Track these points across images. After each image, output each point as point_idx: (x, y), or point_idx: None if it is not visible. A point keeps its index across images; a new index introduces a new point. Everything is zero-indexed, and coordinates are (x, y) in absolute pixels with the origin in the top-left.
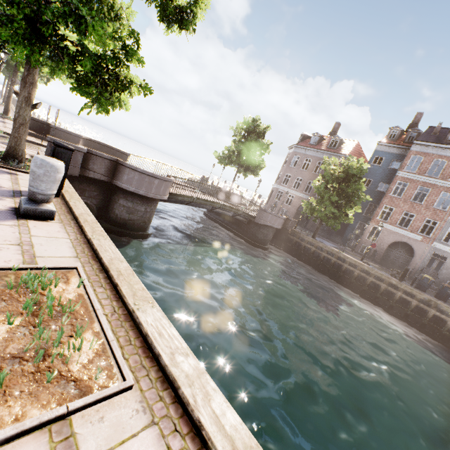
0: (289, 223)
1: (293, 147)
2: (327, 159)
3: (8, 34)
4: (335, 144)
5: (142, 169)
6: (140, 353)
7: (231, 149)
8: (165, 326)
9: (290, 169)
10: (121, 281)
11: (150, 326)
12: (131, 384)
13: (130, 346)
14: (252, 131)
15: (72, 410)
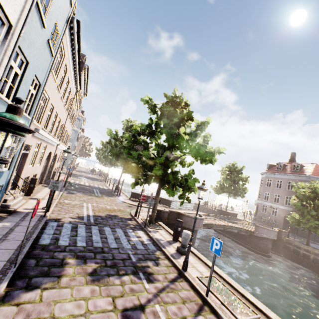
0: (281, 234)
1: (264, 173)
2: (294, 184)
3: (166, 189)
4: (296, 168)
5: (191, 216)
6: (254, 308)
7: (221, 182)
8: (256, 300)
9: (267, 188)
10: (230, 282)
11: (252, 300)
12: (260, 316)
13: (250, 306)
14: (232, 170)
15: (251, 318)
